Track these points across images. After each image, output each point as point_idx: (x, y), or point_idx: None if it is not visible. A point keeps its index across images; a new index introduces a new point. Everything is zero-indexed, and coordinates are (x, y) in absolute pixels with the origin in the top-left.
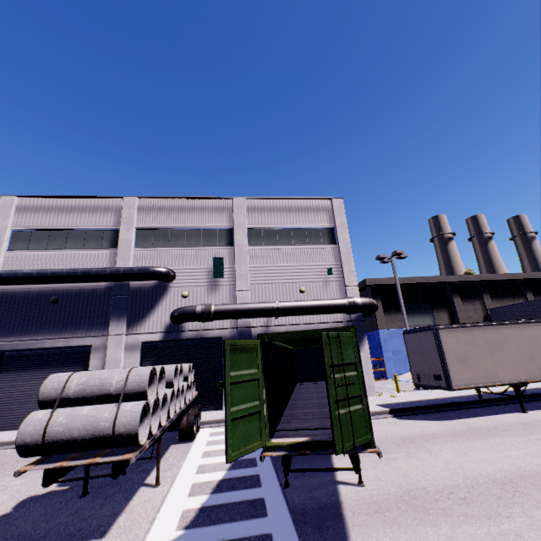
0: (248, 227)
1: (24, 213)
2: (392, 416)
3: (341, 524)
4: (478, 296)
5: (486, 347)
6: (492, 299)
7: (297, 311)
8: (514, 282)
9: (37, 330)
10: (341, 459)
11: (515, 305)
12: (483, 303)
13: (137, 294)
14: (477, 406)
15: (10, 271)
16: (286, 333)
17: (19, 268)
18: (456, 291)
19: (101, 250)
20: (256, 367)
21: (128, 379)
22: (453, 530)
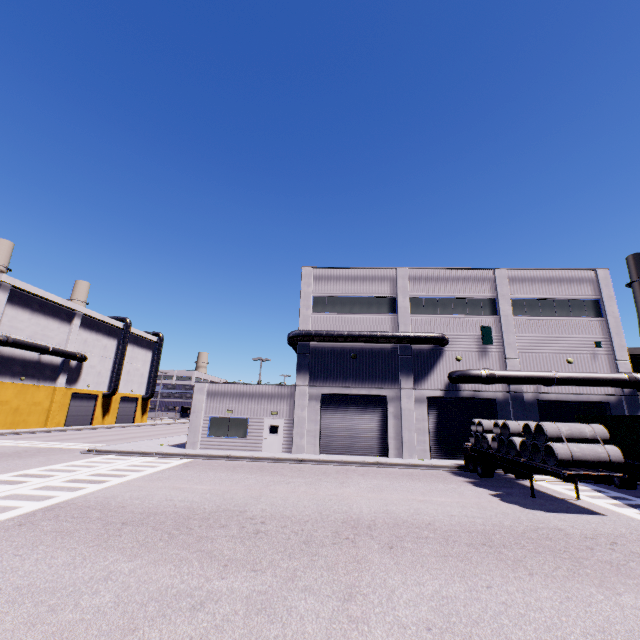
0: (510, 298)
1: (319, 281)
2: None
3: None
4: None
5: None
6: None
7: (575, 382)
8: None
9: (344, 380)
10: None
11: None
12: None
13: (417, 355)
14: None
15: (327, 332)
16: None
17: (323, 328)
18: None
19: (383, 315)
20: None
21: (594, 431)
22: None
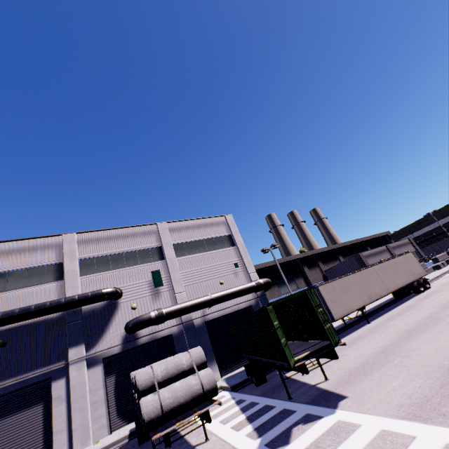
0: (172, 243)
1: None
2: None
3: (335, 394)
4: (316, 264)
5: (342, 291)
6: (323, 264)
7: (225, 298)
8: (331, 251)
9: None
10: (304, 378)
11: (337, 265)
12: (320, 268)
13: (90, 316)
14: (346, 329)
15: None
16: (282, 298)
17: None
18: (304, 263)
19: (47, 284)
20: (276, 320)
21: (192, 357)
22: (379, 372)
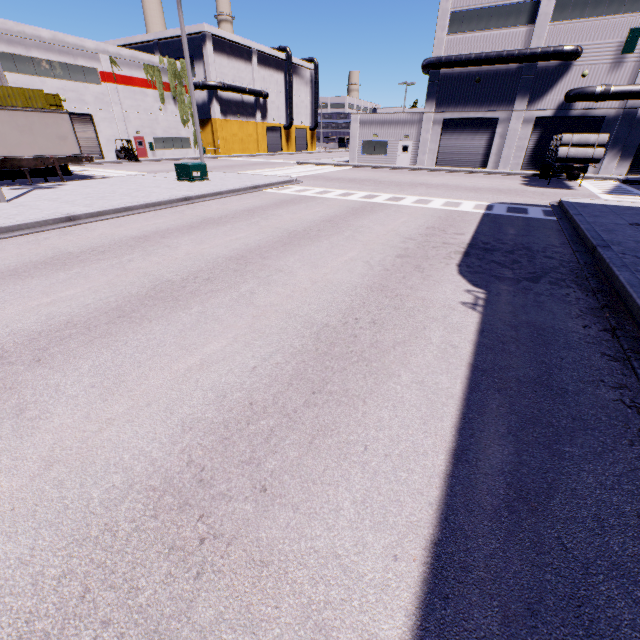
0: None
1: None
2: None
3: None
4: None
5: None
6: None
7: None
8: None
9: (465, 105)
10: None
11: None
12: None
13: (541, 74)
14: None
15: (455, 57)
16: None
17: (454, 52)
18: None
19: (519, 28)
20: None
21: (598, 139)
22: None
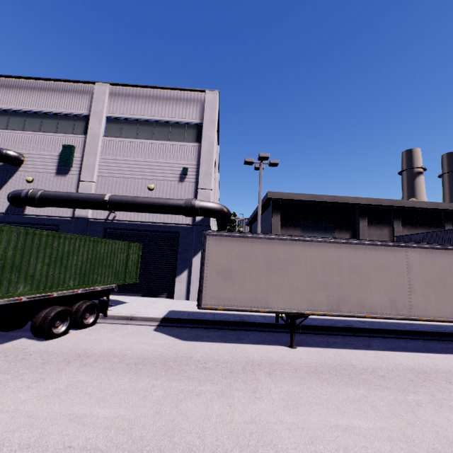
0: (107, 116)
1: None
2: (156, 325)
3: None
4: (389, 222)
5: (265, 264)
6: (404, 227)
7: (128, 206)
8: (435, 212)
9: None
10: None
11: (420, 234)
12: (392, 230)
13: None
14: (263, 329)
15: None
16: None
17: None
18: (365, 214)
19: None
20: None
21: None
22: None
